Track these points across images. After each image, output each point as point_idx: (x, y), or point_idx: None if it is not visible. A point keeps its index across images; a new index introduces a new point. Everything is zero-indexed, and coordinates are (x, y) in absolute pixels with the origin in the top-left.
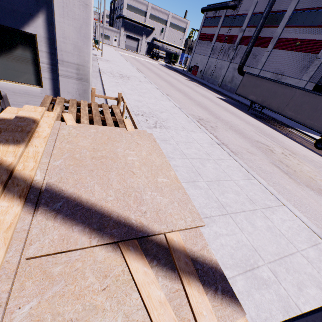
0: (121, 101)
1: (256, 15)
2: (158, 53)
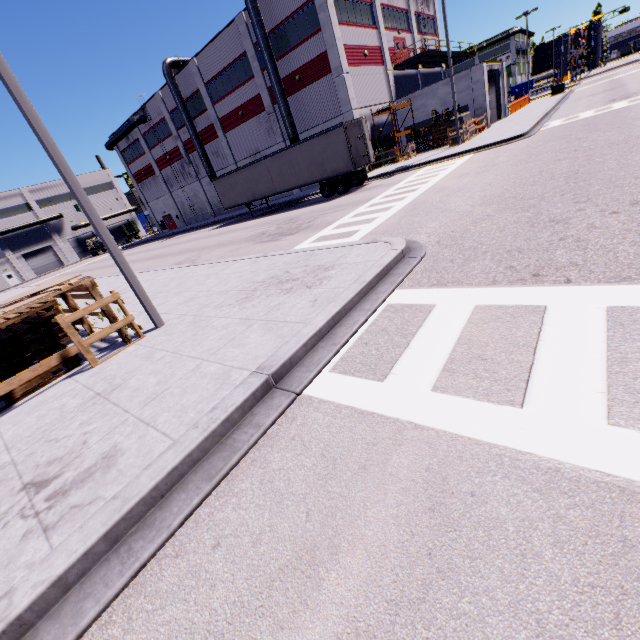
0: None
1: (175, 112)
2: (98, 241)
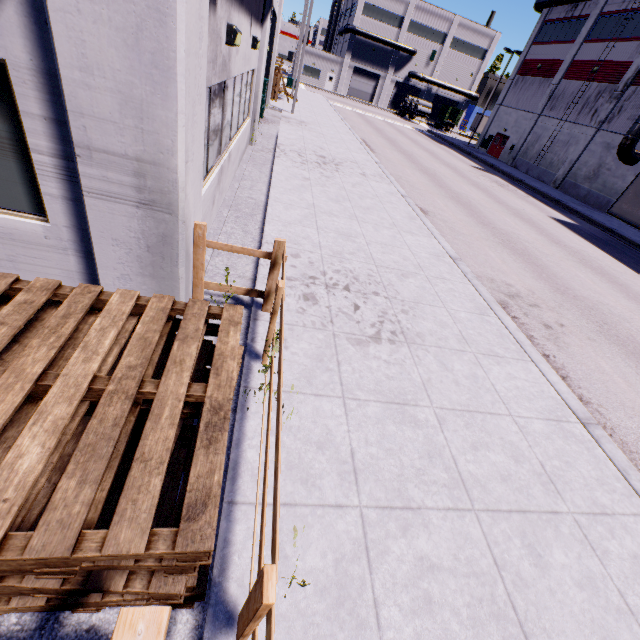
0: (280, 262)
1: None
2: (416, 104)
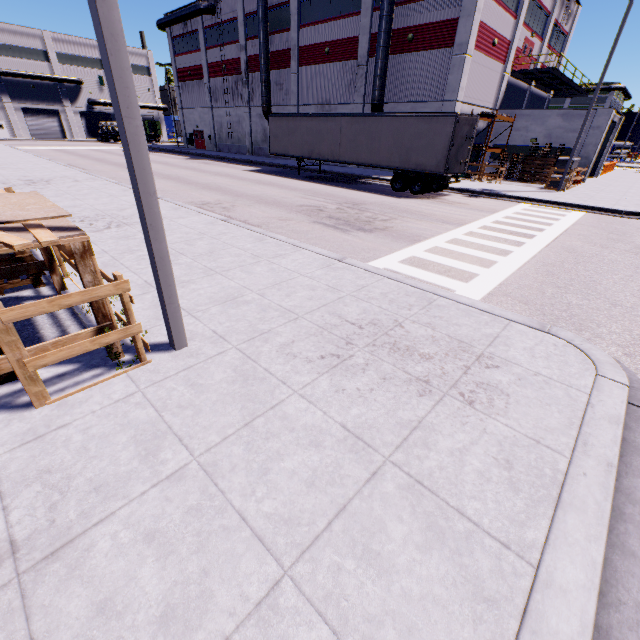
0: None
1: (252, 17)
2: (112, 127)
